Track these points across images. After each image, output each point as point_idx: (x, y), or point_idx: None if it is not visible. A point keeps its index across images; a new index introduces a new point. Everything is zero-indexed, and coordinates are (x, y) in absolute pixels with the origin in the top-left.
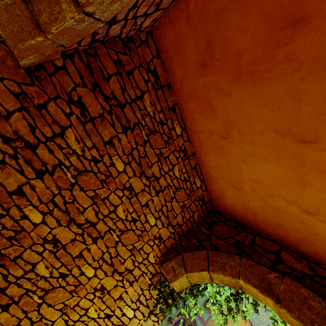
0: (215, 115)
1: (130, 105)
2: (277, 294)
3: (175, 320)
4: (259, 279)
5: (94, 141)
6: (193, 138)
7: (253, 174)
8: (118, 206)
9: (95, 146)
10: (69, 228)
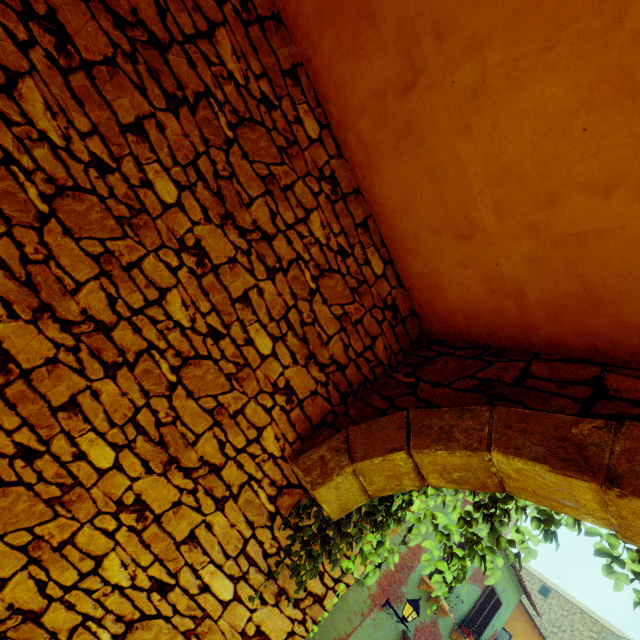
0: (377, 29)
1: (182, 48)
2: (606, 465)
3: None
4: (546, 442)
5: (95, 120)
6: (349, 145)
7: (493, 159)
8: (169, 290)
9: (98, 132)
10: (37, 329)
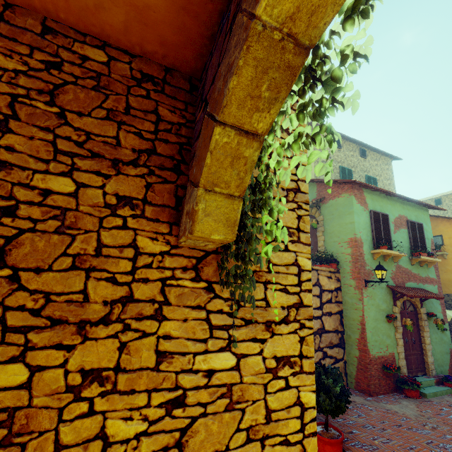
0: None
1: None
2: None
3: (397, 311)
4: None
5: None
6: None
7: None
8: None
9: None
10: None
